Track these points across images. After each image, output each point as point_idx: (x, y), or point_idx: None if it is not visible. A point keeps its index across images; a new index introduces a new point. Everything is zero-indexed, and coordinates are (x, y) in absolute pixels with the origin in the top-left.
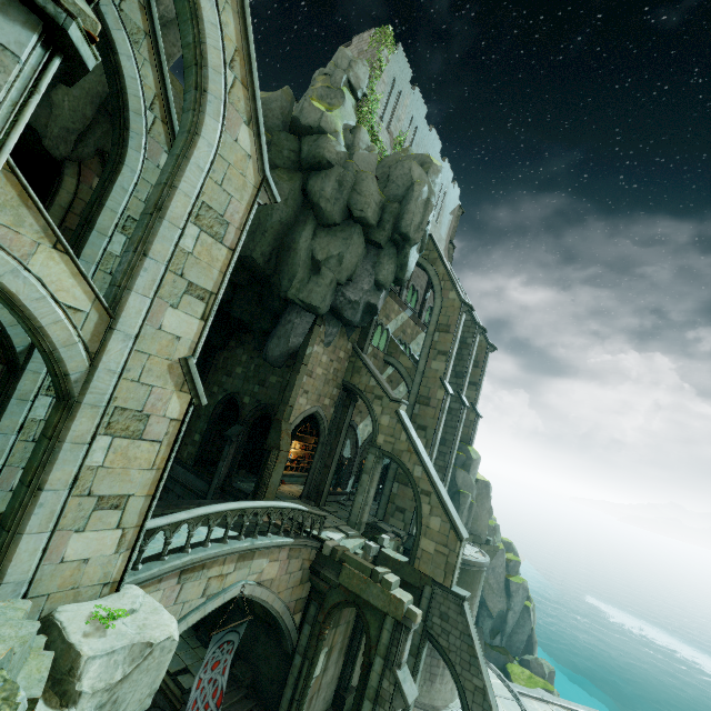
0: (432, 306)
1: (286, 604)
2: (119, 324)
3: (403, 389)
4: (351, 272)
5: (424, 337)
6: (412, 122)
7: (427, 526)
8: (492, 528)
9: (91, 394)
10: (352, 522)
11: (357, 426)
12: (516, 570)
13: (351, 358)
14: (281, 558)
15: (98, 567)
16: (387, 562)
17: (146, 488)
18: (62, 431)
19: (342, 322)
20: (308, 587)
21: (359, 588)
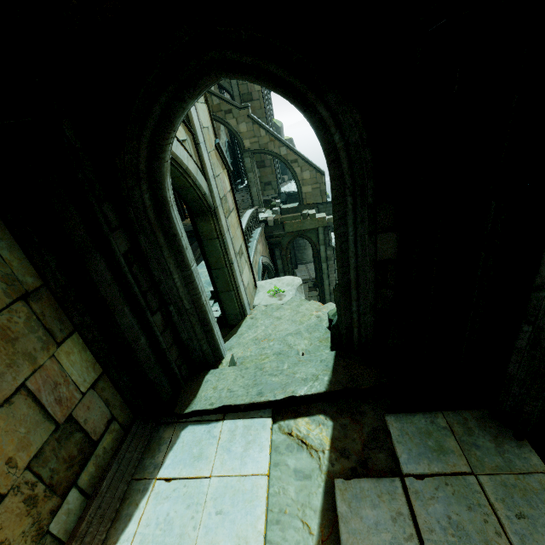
0: None
1: (269, 258)
2: (198, 138)
3: None
4: None
5: None
6: None
7: (302, 179)
8: None
9: (216, 199)
10: (257, 206)
11: None
12: None
13: None
14: (260, 240)
15: (250, 283)
16: (288, 212)
17: (241, 237)
18: (220, 230)
19: None
20: (267, 247)
21: (299, 227)
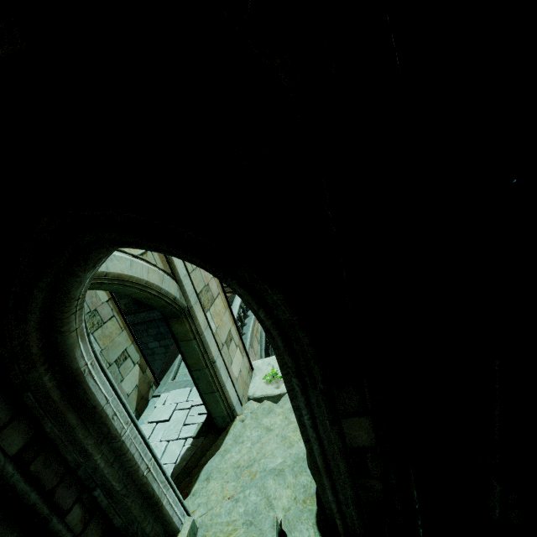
0: None
1: None
2: None
3: None
4: None
5: None
6: None
7: None
8: None
9: (191, 298)
10: None
11: None
12: None
13: None
14: None
15: (243, 369)
16: None
17: (230, 321)
18: (197, 329)
19: None
20: None
21: None
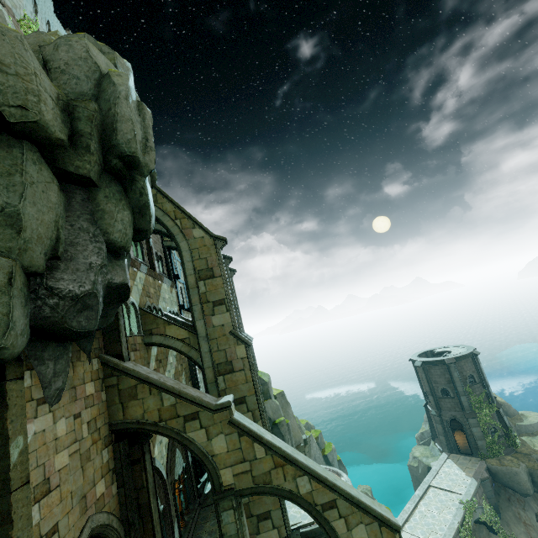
0: (156, 251)
1: None
2: None
3: (172, 357)
4: (51, 242)
5: (187, 292)
6: (38, 9)
7: None
8: (299, 425)
9: None
10: None
11: (153, 458)
12: (323, 442)
13: (107, 380)
14: None
15: None
16: None
17: None
18: None
19: (71, 340)
20: None
21: None
